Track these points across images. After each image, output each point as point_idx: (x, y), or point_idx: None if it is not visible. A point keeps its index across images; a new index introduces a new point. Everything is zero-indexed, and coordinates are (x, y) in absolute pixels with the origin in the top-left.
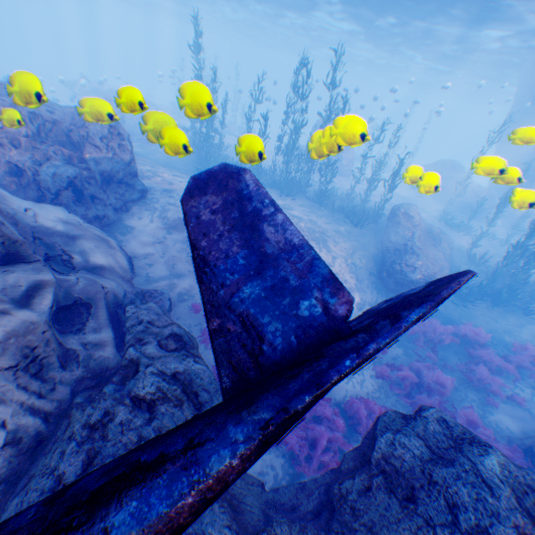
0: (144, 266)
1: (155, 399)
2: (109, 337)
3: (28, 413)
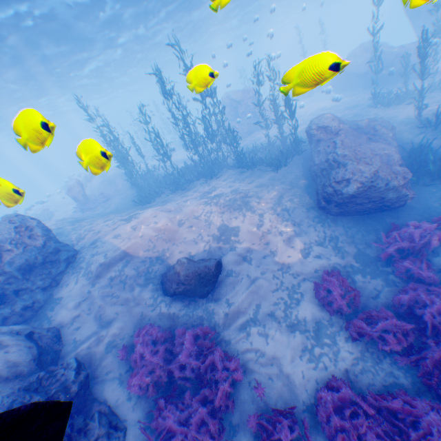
0: (71, 331)
1: None
2: None
3: None
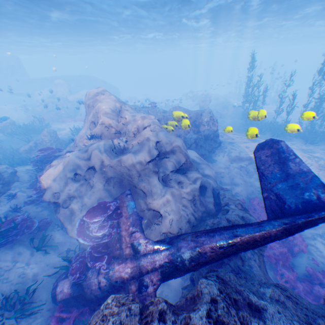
0: (218, 176)
1: (234, 221)
2: (211, 200)
3: (192, 215)
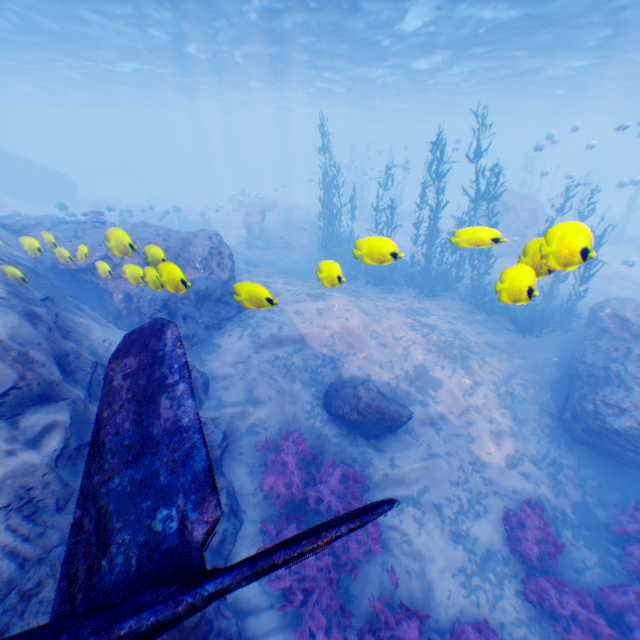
0: (219, 388)
1: None
2: None
3: (7, 556)
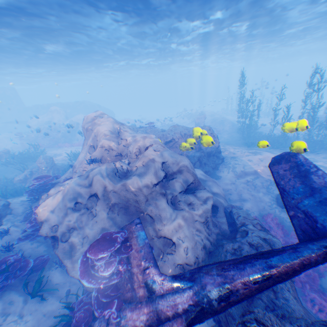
0: (225, 193)
1: (257, 245)
2: (225, 220)
3: (207, 240)
